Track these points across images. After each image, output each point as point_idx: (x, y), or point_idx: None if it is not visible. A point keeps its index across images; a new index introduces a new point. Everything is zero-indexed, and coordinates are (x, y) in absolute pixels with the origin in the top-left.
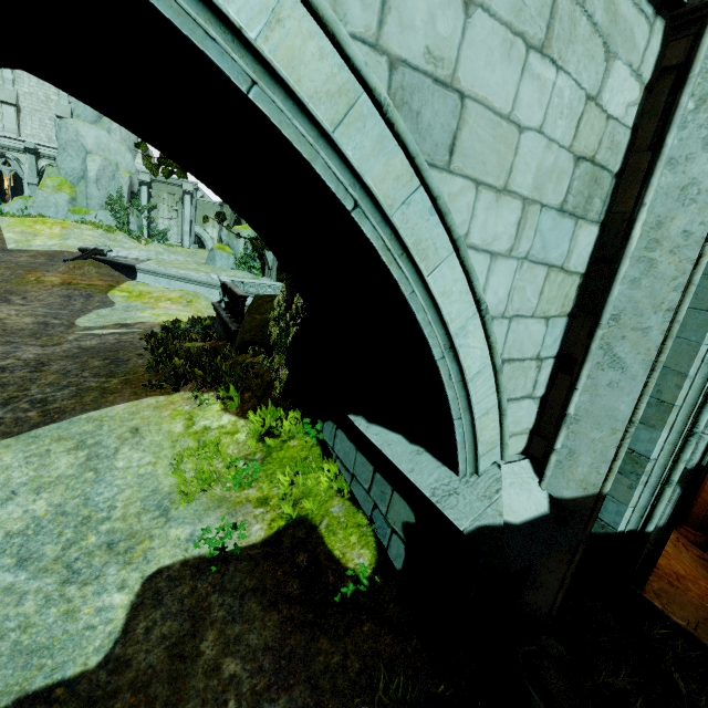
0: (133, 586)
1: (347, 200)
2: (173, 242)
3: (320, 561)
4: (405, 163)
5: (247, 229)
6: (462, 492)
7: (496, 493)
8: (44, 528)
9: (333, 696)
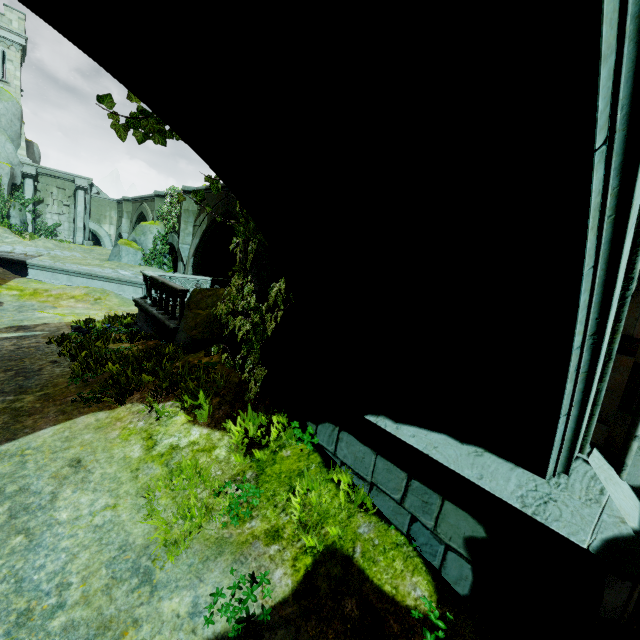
0: None
1: (602, 132)
2: (63, 238)
3: (373, 605)
4: None
5: (156, 225)
6: (560, 498)
7: (601, 495)
8: None
9: None
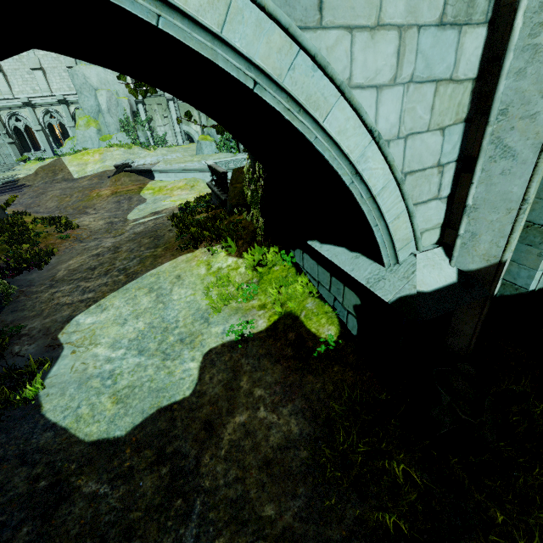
0: (198, 359)
1: (248, 81)
2: (171, 144)
3: (303, 336)
4: (282, 35)
5: None
6: (388, 278)
7: (412, 274)
8: (146, 335)
9: (318, 403)
